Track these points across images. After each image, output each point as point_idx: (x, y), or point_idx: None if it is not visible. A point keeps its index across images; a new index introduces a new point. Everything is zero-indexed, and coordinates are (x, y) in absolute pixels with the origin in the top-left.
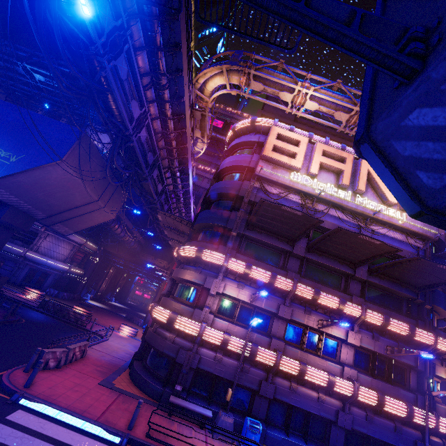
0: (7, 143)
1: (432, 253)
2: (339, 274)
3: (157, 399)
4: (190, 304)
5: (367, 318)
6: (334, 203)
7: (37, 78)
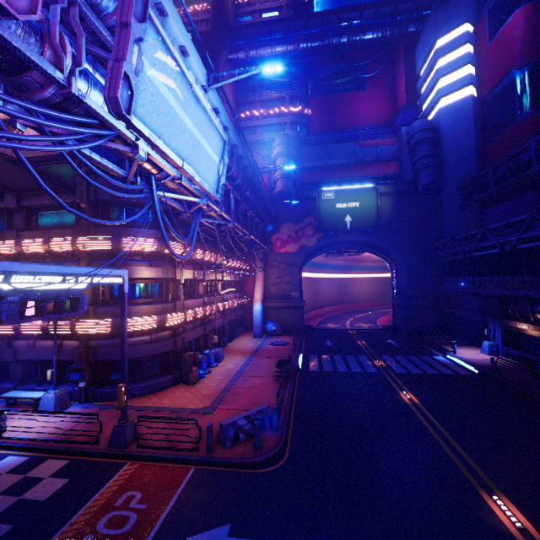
0: None
1: None
2: (4, 212)
3: None
4: None
5: (3, 251)
6: None
7: None
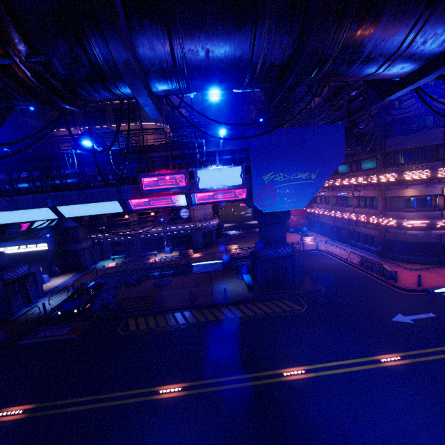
0: (298, 166)
1: None
2: None
3: (437, 264)
4: (430, 209)
5: None
6: None
7: None
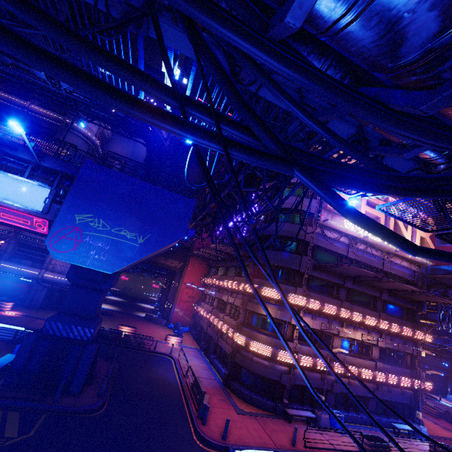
0: (128, 221)
1: (422, 274)
2: (369, 296)
3: (272, 412)
4: (278, 337)
5: (391, 329)
6: (371, 243)
7: (63, 86)
